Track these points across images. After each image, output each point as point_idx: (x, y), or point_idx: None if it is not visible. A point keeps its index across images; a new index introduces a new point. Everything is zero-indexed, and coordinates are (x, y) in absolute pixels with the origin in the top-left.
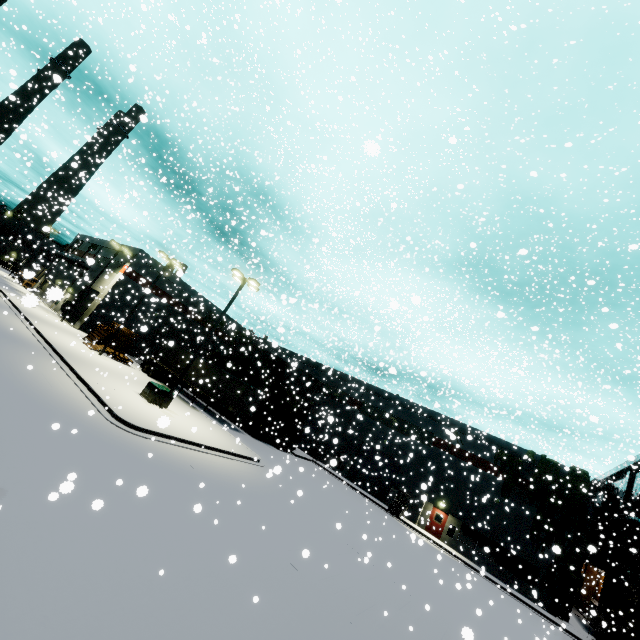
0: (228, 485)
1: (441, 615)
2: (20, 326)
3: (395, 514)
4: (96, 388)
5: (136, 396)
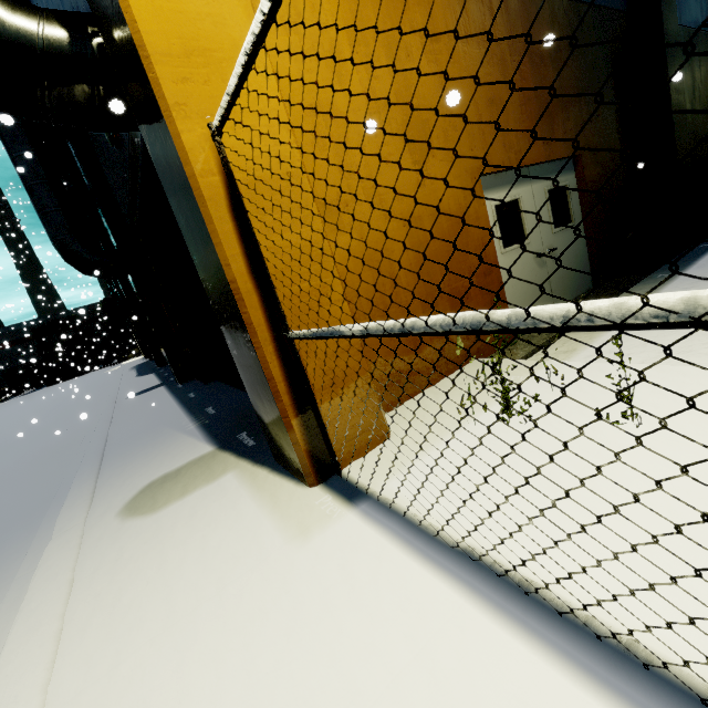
0: None
1: None
2: None
3: (119, 363)
4: None
5: None
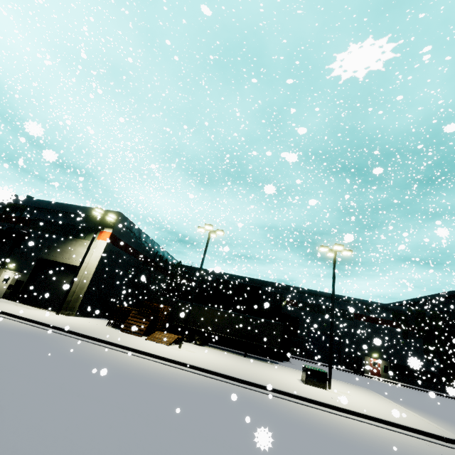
0: None
1: None
2: (148, 362)
3: (361, 373)
4: (370, 414)
5: (321, 390)
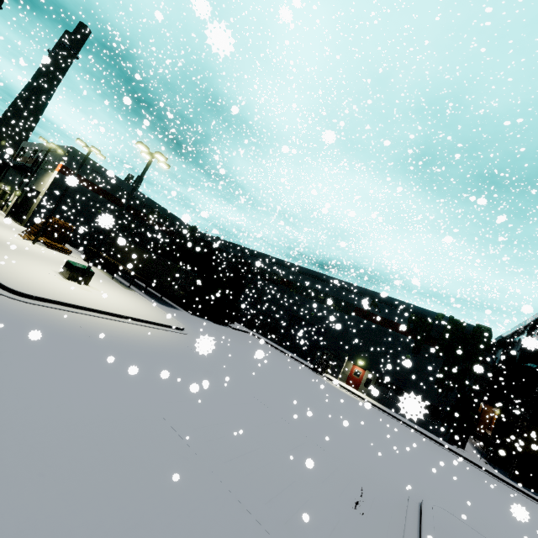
0: (124, 346)
1: (336, 453)
2: None
3: (319, 372)
4: None
5: (52, 273)
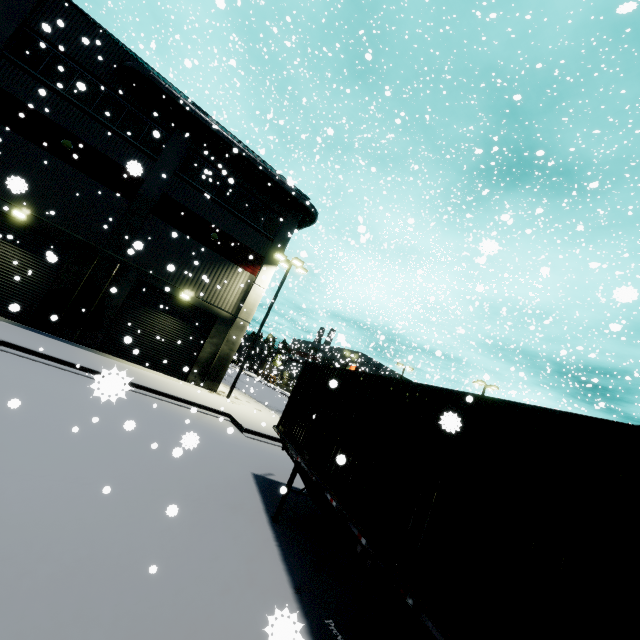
0: None
1: None
2: None
3: None
4: None
5: None
